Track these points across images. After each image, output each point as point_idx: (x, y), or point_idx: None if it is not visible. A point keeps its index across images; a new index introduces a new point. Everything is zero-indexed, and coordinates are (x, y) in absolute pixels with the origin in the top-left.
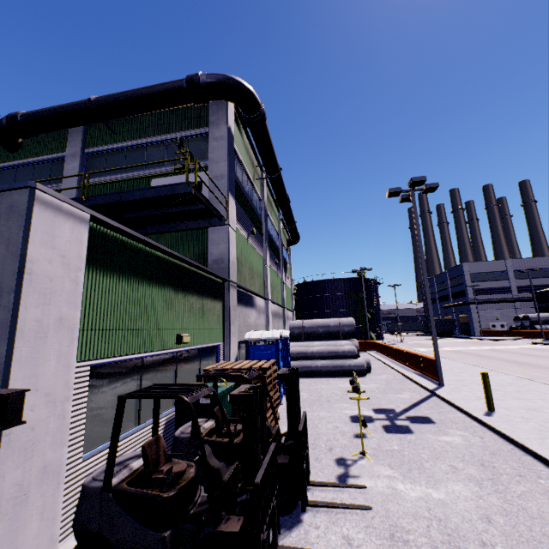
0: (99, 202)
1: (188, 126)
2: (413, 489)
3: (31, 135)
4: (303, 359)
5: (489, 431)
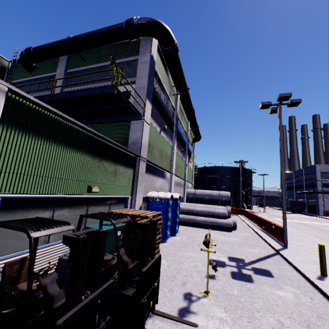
0: (60, 97)
1: (126, 55)
2: None
3: (38, 61)
4: (190, 214)
5: (319, 294)
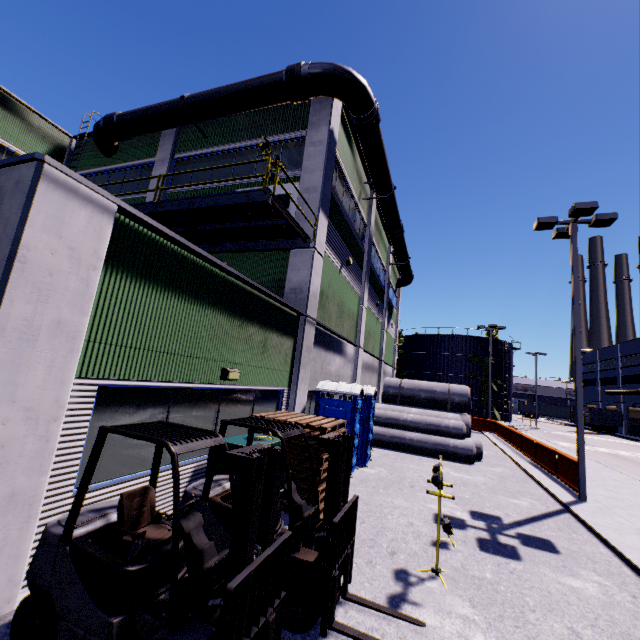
0: (169, 207)
1: (284, 129)
2: None
3: (125, 137)
4: (392, 427)
5: None
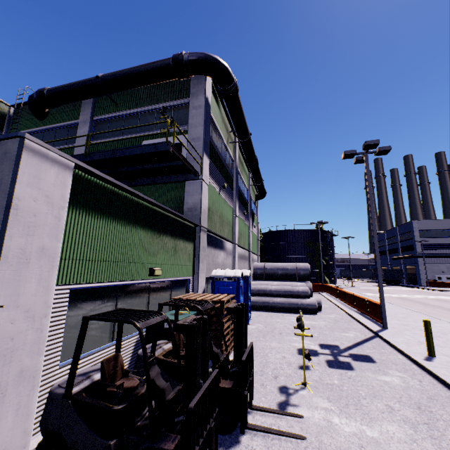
0: (97, 157)
1: (173, 97)
2: (347, 424)
3: (54, 106)
4: (262, 296)
5: (428, 376)
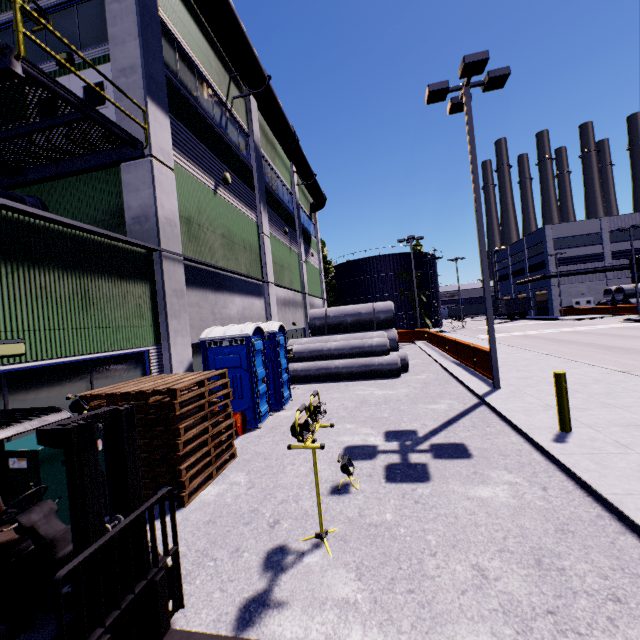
0: None
1: None
2: None
3: None
4: (317, 359)
5: (559, 473)
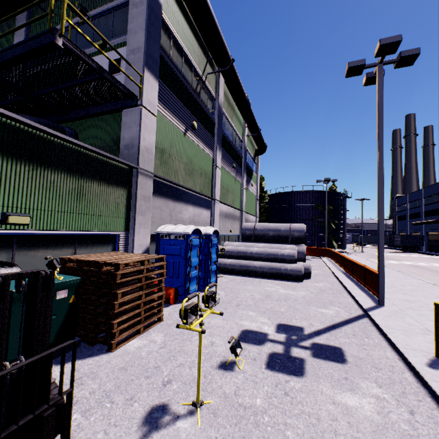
0: None
1: None
2: None
3: None
4: (242, 259)
5: (429, 400)
